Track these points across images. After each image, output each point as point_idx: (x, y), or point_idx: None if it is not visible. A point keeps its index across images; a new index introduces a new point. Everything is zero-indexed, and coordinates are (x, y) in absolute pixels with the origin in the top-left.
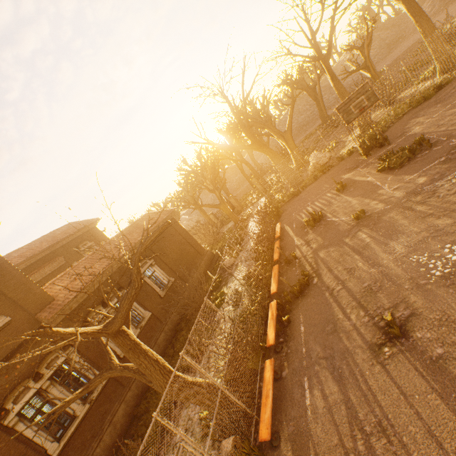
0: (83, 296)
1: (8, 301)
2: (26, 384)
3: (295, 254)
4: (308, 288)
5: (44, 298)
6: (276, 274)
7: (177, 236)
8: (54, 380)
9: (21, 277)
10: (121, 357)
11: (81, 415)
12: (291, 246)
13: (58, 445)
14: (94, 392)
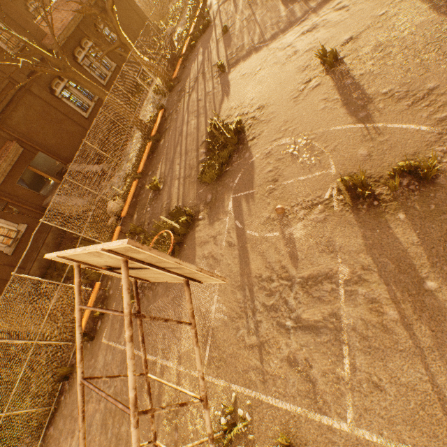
0: (65, 36)
1: (19, 27)
2: (57, 81)
3: (208, 10)
4: (207, 29)
5: (40, 32)
6: (194, 24)
7: (123, 2)
8: (71, 85)
9: (17, 10)
10: (104, 85)
11: (92, 106)
12: (210, 7)
13: (86, 114)
14: (95, 98)
